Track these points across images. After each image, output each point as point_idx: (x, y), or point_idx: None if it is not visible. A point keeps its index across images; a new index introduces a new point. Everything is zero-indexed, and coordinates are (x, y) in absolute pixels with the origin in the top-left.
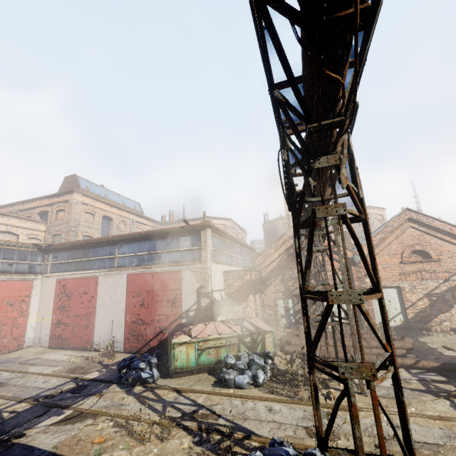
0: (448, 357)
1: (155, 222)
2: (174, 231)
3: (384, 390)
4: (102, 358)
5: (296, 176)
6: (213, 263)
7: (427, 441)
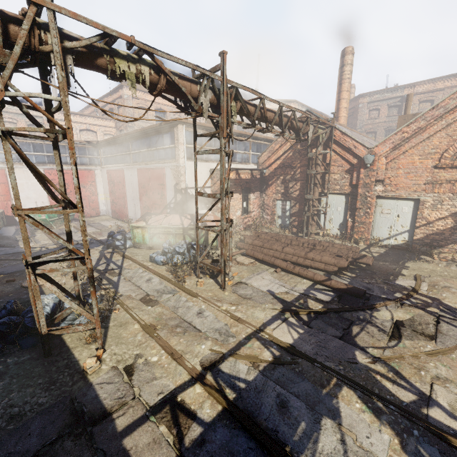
0: (392, 285)
1: None
2: (158, 128)
3: (252, 291)
4: (126, 229)
5: None
6: (190, 162)
7: (197, 326)
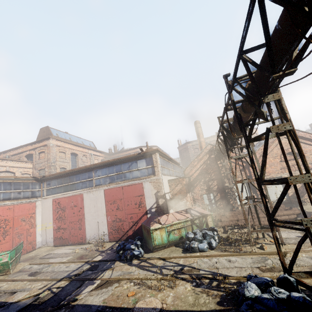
0: None
1: (105, 154)
2: (133, 156)
3: (293, 239)
4: (97, 247)
5: (229, 110)
6: (162, 175)
7: None
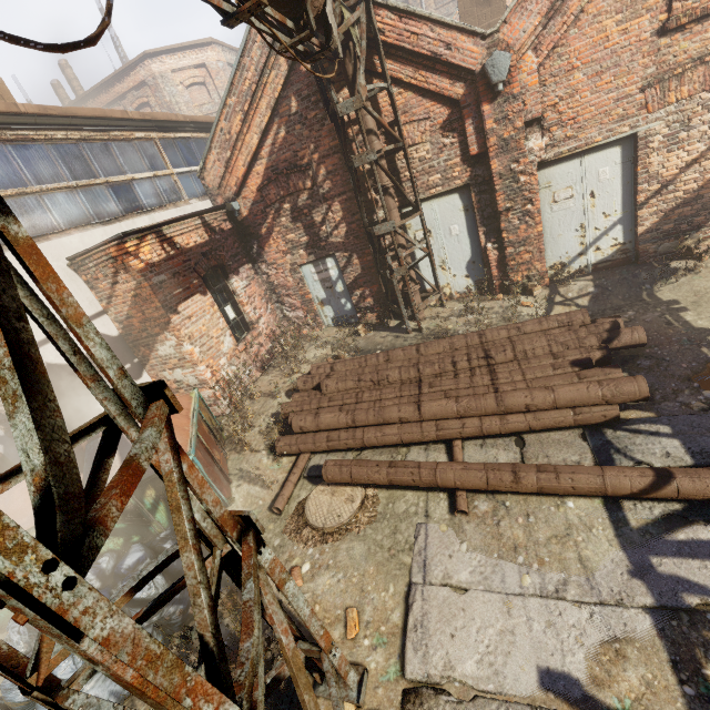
0: None
1: None
2: None
3: None
4: None
5: None
6: None
7: None
